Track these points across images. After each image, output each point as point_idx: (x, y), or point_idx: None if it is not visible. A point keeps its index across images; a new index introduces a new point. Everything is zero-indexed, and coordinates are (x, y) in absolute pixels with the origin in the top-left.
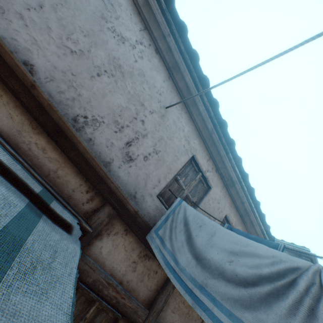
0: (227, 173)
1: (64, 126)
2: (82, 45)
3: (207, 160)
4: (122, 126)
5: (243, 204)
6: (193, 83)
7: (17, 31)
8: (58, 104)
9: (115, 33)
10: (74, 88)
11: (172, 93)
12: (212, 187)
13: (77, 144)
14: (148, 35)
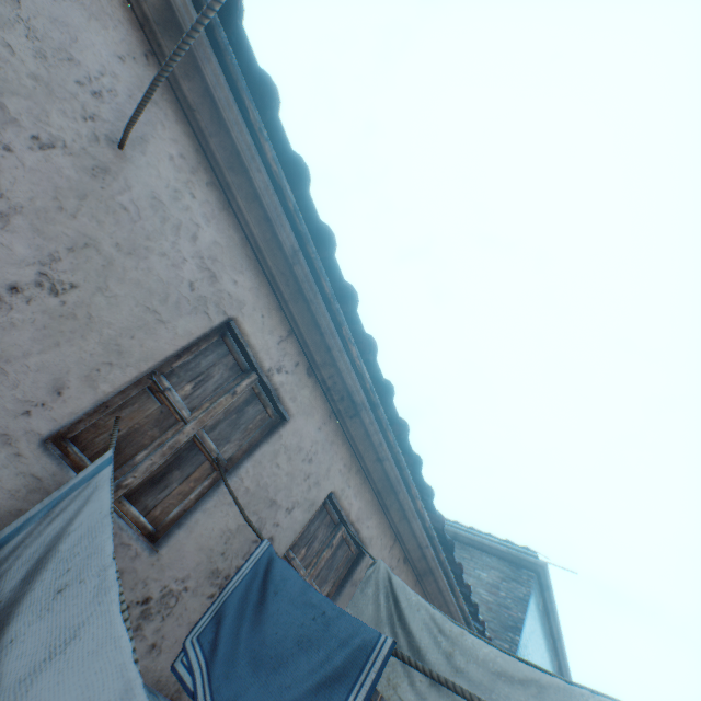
0: (340, 381)
1: None
2: None
3: (280, 338)
4: None
5: (382, 463)
6: (232, 93)
7: None
8: None
9: None
10: None
11: (157, 109)
12: (291, 418)
13: None
14: None
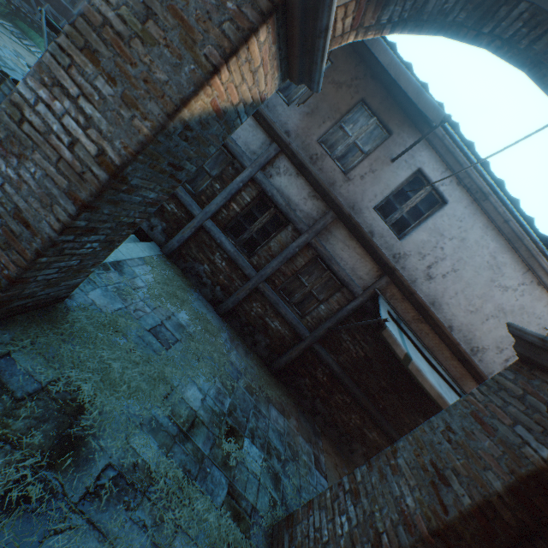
0: None
1: (469, 360)
2: (476, 305)
3: None
4: (501, 349)
5: None
6: None
7: (445, 312)
8: (462, 343)
9: (499, 287)
10: (471, 332)
11: None
12: None
13: (476, 368)
14: (530, 274)
